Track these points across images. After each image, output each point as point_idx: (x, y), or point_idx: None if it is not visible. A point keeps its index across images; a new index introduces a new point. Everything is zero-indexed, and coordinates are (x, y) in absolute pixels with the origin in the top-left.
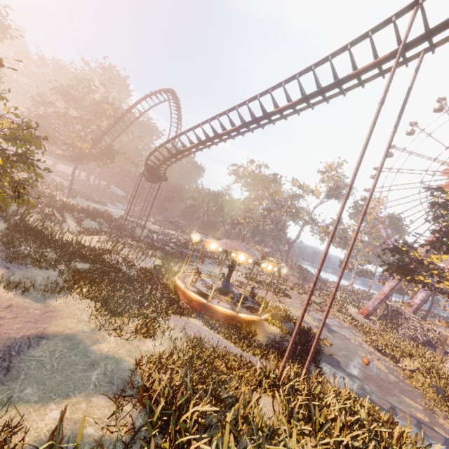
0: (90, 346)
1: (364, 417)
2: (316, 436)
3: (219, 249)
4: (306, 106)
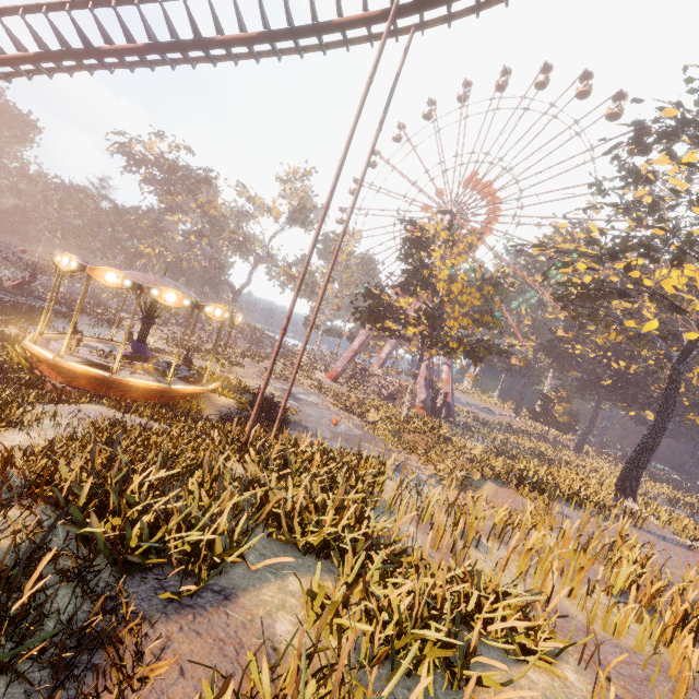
0: None
1: (337, 456)
2: (293, 480)
3: (127, 283)
4: (270, 52)
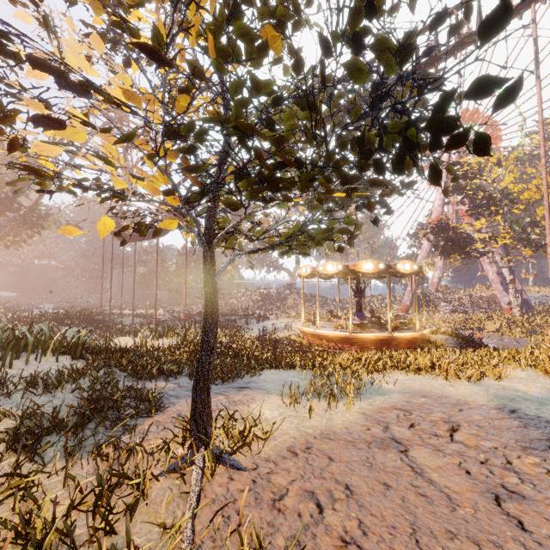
0: (531, 395)
1: None
2: None
3: (381, 266)
4: None
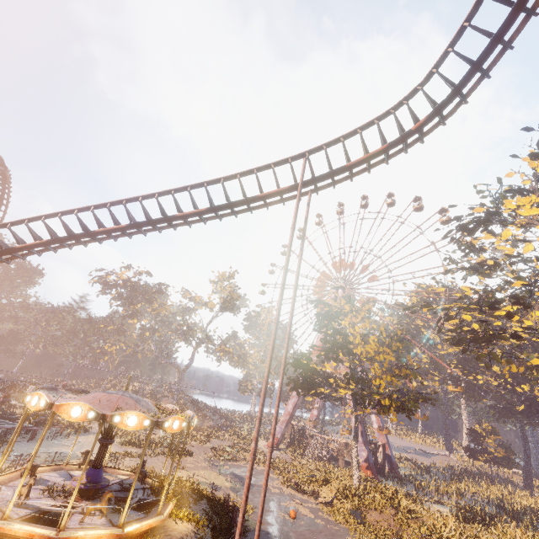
0: None
1: None
2: None
3: (90, 415)
4: (214, 217)
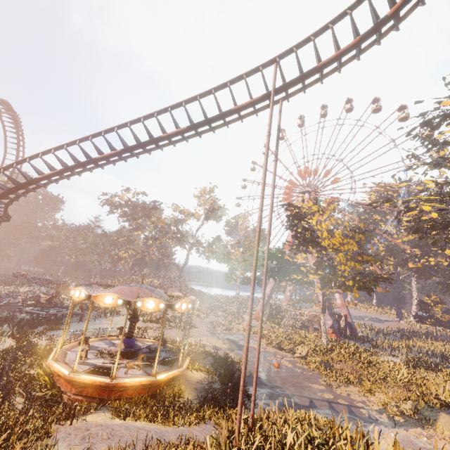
0: None
1: (317, 435)
2: None
3: (119, 302)
4: (194, 134)
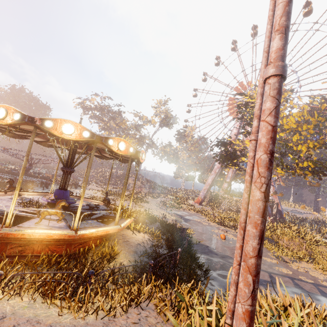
0: None
1: None
2: None
3: (15, 116)
4: None
